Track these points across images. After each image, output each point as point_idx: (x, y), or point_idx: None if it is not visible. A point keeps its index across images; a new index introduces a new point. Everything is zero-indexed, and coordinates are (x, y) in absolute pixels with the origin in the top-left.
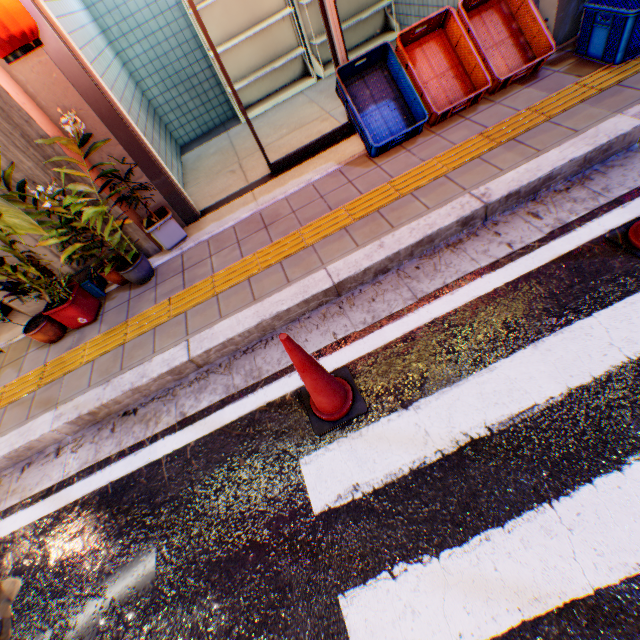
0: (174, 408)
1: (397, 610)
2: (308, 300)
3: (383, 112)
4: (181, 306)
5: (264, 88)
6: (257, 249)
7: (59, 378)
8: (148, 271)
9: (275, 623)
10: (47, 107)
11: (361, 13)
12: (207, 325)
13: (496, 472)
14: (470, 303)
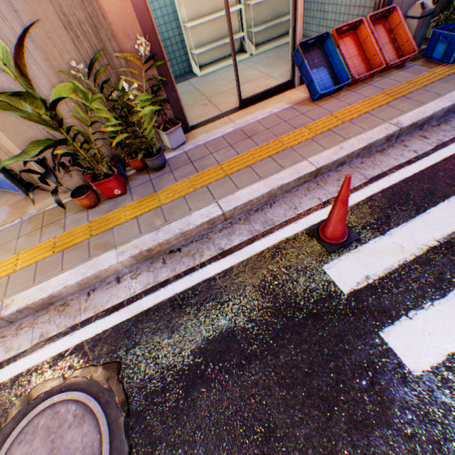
0: (212, 246)
1: (418, 334)
2: (300, 178)
3: (320, 74)
4: (200, 183)
5: (213, 55)
6: (248, 150)
7: (108, 230)
8: (165, 161)
9: (342, 353)
10: (116, 33)
11: (280, 18)
12: (228, 193)
13: (449, 261)
14: (402, 181)
